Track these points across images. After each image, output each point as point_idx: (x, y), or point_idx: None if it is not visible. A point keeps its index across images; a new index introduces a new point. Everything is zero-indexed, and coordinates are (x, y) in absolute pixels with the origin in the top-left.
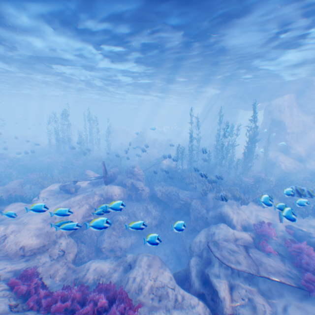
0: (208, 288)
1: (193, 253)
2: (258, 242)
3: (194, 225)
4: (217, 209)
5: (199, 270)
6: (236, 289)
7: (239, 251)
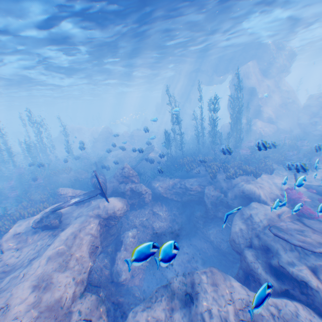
0: (286, 280)
1: (240, 246)
2: (300, 211)
3: (214, 213)
4: (236, 189)
5: (263, 264)
6: (320, 271)
7: (302, 227)
